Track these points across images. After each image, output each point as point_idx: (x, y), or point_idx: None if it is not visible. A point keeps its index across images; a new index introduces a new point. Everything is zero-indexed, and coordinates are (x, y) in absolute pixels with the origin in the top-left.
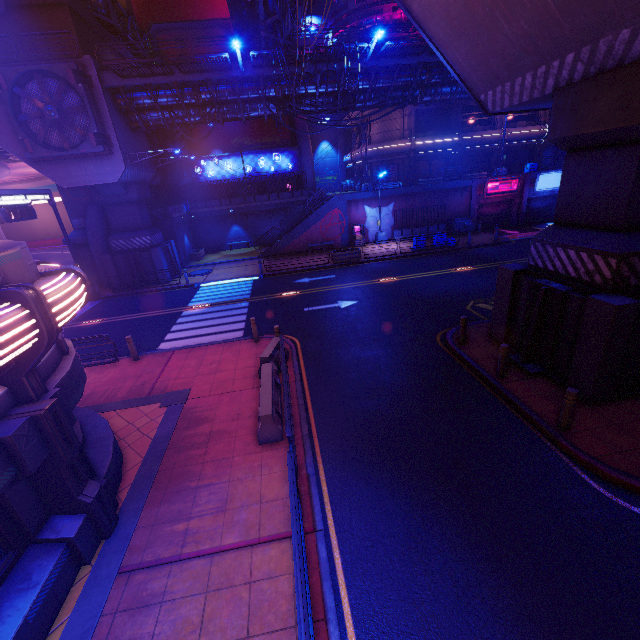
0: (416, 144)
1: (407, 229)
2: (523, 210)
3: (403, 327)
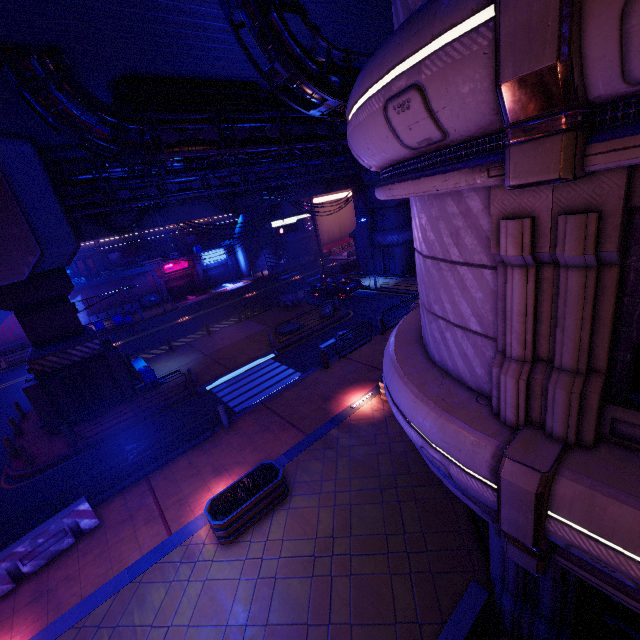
0: (100, 242)
1: (102, 313)
2: (202, 279)
3: (3, 416)
